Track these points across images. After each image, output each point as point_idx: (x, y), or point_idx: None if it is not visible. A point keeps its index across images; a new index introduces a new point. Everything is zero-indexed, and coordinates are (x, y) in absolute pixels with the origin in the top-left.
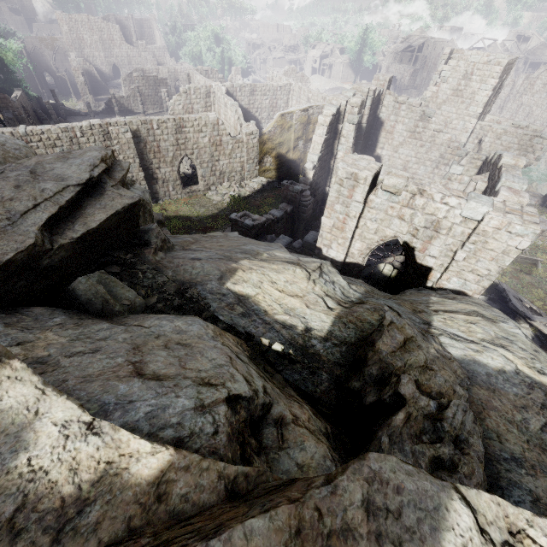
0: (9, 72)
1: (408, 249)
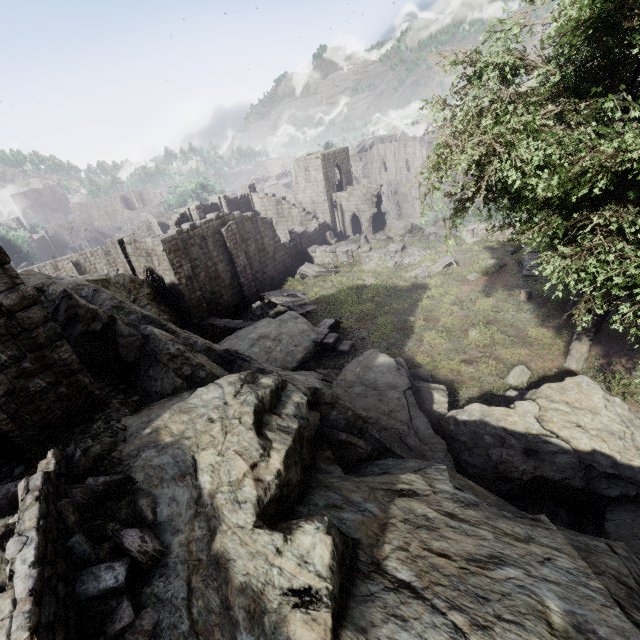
0: (20, 251)
1: (152, 270)
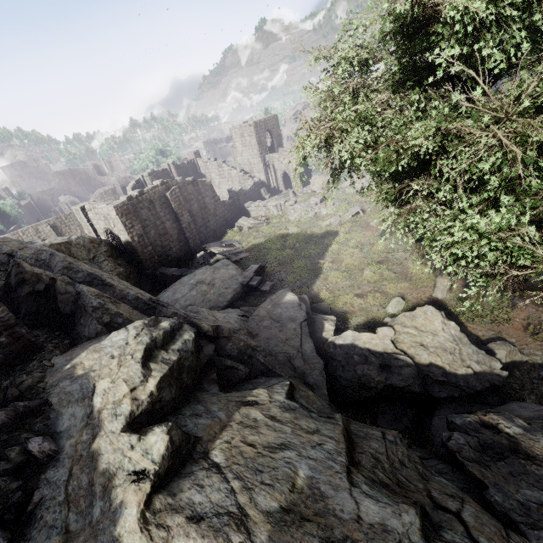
0: (9, 217)
1: (110, 231)
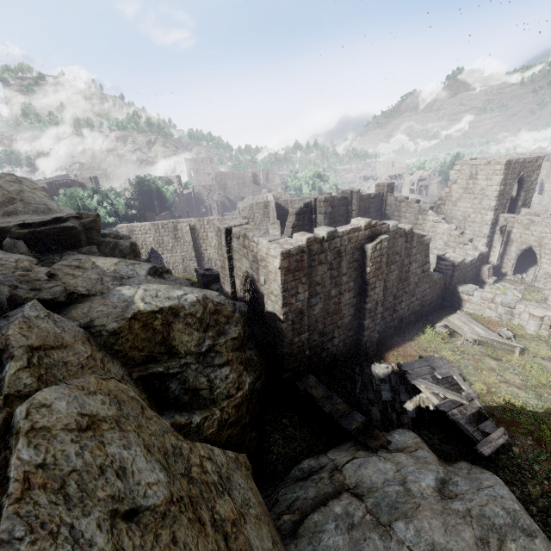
0: (166, 202)
1: (253, 280)
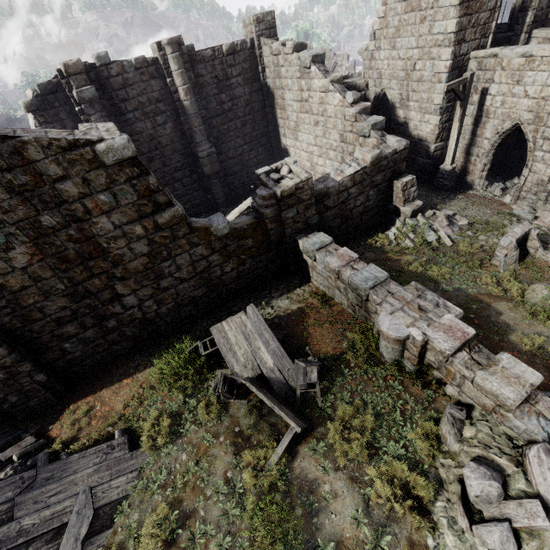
0: None
1: None
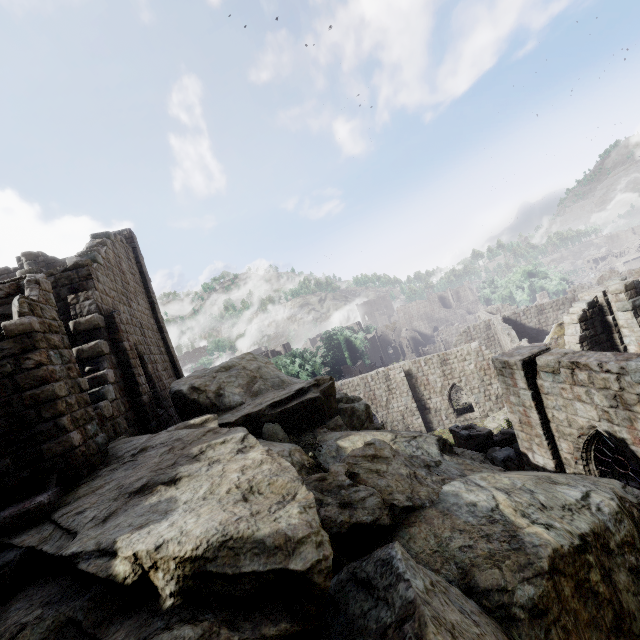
0: (357, 351)
1: (618, 442)
